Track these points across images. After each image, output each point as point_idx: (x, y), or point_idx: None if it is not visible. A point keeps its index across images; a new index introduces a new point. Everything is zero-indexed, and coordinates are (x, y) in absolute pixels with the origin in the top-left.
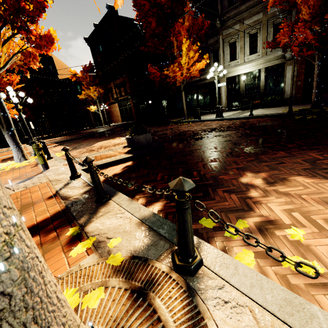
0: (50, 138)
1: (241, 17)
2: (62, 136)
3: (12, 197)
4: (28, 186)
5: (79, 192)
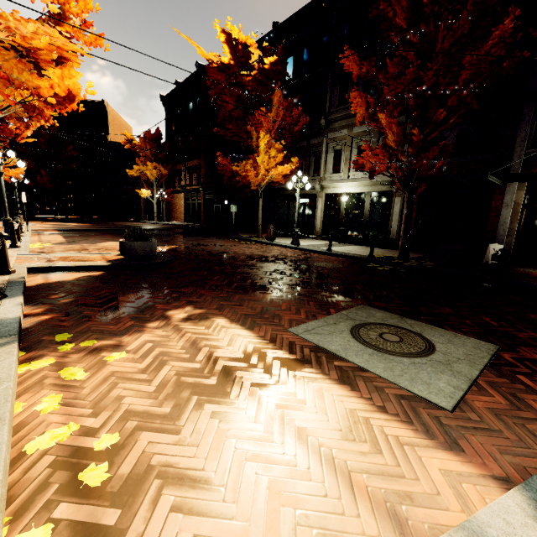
0: (65, 221)
1: (350, 121)
2: (83, 223)
3: None
4: None
5: None
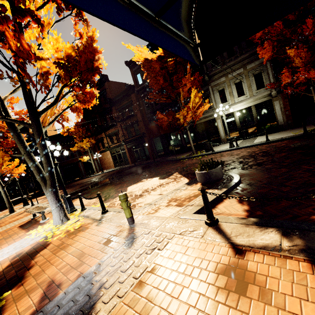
0: (42, 194)
1: (225, 72)
2: None
3: (163, 267)
4: (159, 247)
5: (276, 237)
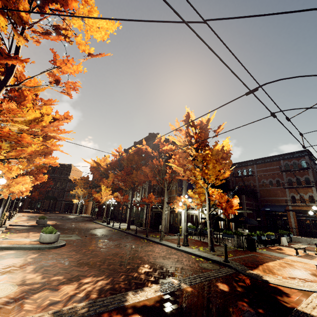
0: (35, 213)
1: None
2: (42, 214)
3: None
4: None
5: None
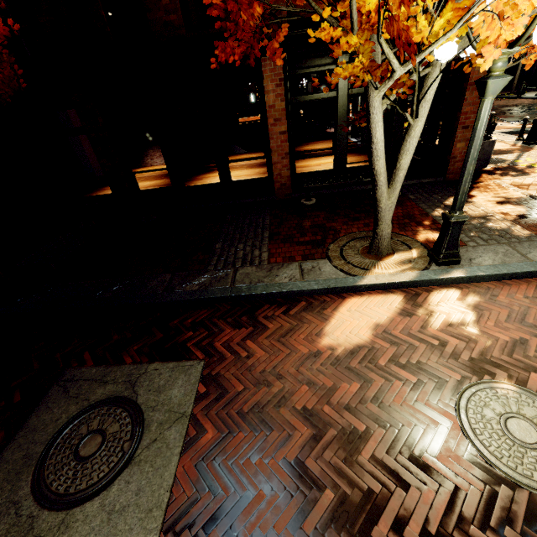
0: None
1: None
2: None
3: None
4: None
5: None
